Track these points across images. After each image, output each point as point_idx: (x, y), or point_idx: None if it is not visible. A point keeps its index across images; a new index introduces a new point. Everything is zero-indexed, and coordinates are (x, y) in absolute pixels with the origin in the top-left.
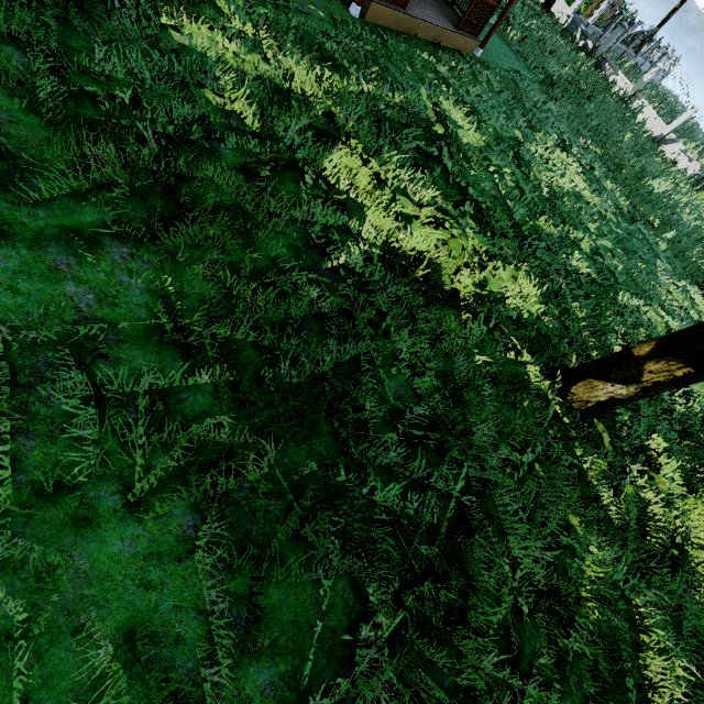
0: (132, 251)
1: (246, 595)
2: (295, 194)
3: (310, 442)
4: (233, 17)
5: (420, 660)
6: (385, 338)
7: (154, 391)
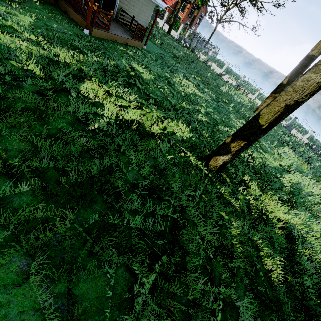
0: None
1: (66, 292)
2: (67, 101)
3: (92, 207)
4: (23, 32)
5: (168, 295)
6: (124, 155)
7: None
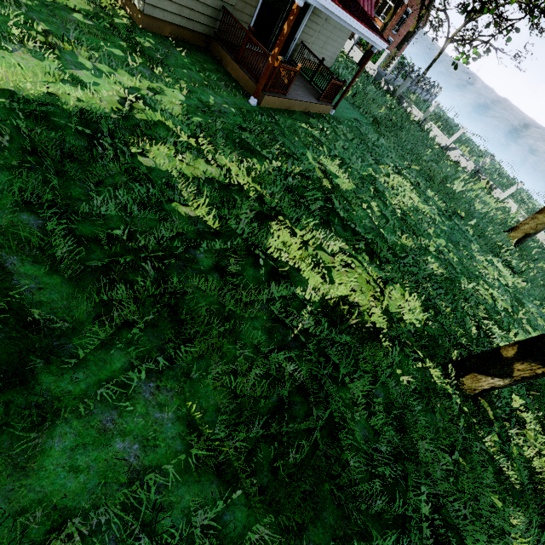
0: (157, 383)
1: None
2: (254, 277)
3: (322, 517)
4: (179, 132)
5: None
6: (343, 386)
7: (204, 524)
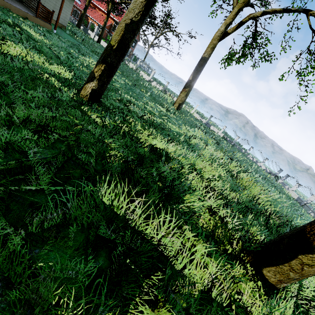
0: None
1: None
2: None
3: None
4: None
5: None
6: None
7: None
